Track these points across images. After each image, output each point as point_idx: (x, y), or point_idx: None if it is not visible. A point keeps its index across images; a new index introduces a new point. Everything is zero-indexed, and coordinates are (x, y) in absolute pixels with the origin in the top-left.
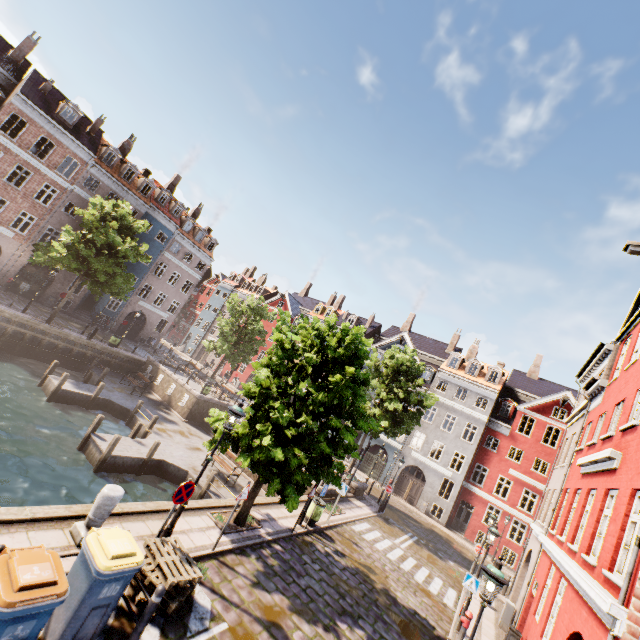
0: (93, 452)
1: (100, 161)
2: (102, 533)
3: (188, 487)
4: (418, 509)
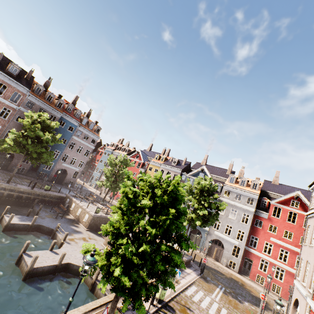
0: (23, 266)
1: (33, 92)
2: None
3: None
4: (221, 264)
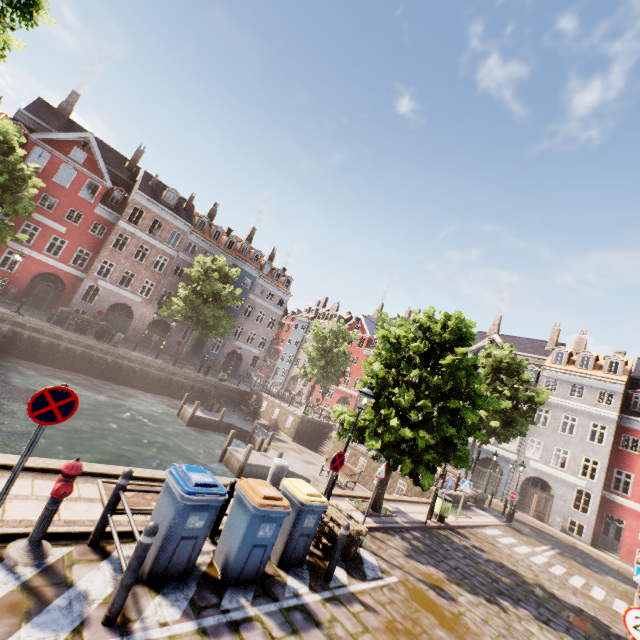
0: (232, 462)
1: (195, 229)
2: (292, 480)
3: (340, 457)
4: (551, 526)
